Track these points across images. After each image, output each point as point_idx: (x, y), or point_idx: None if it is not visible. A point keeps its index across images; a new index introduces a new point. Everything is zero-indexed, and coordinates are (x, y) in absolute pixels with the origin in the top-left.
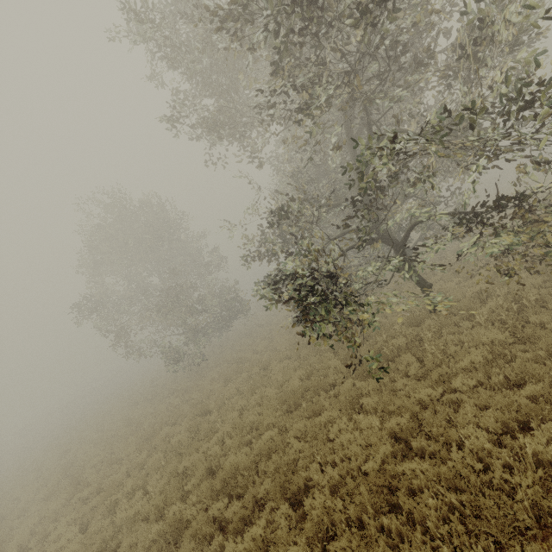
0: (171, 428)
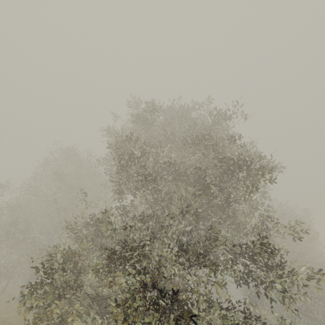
0: None
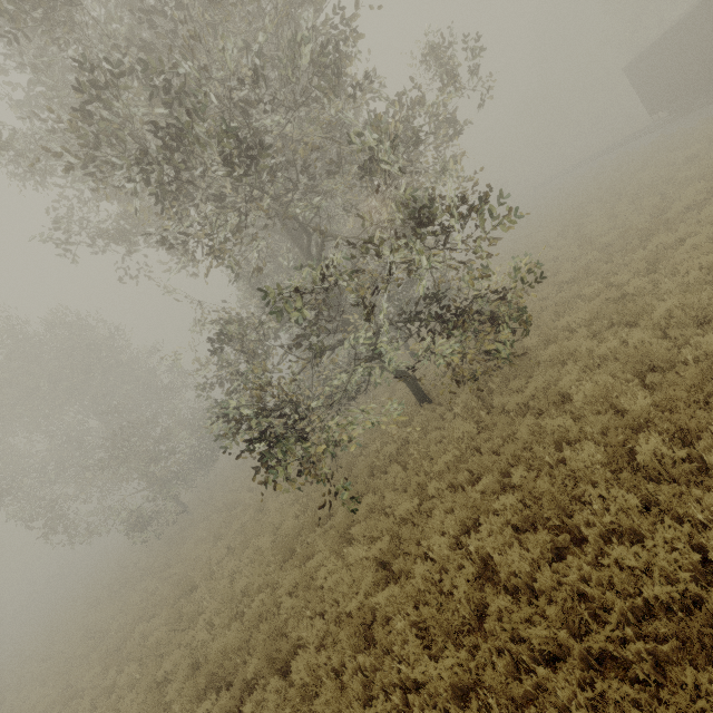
0: (147, 624)
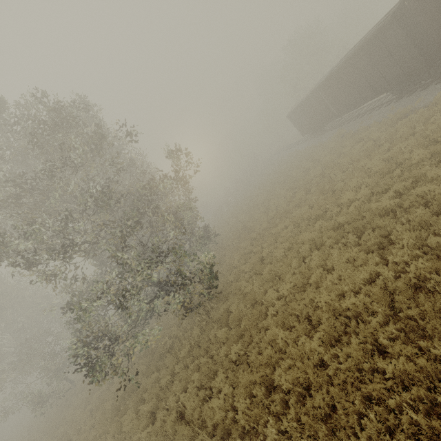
0: None
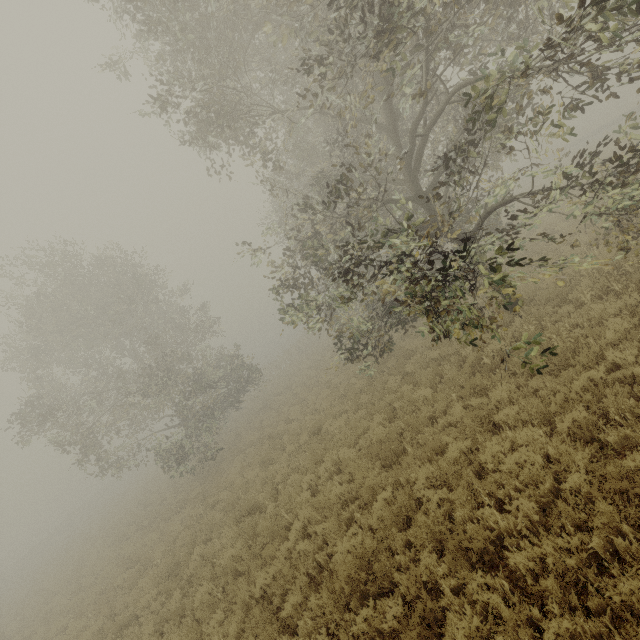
0: (205, 547)
